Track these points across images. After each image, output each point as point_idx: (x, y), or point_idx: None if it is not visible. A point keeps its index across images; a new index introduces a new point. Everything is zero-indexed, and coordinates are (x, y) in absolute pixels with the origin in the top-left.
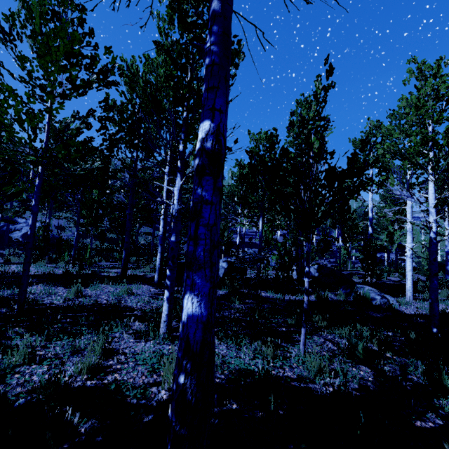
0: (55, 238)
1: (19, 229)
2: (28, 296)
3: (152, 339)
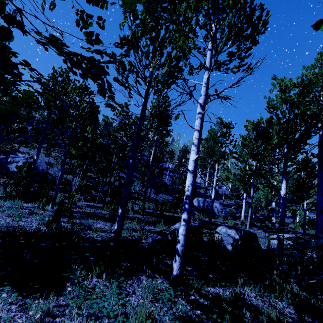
0: (44, 172)
1: (16, 162)
2: None
3: None
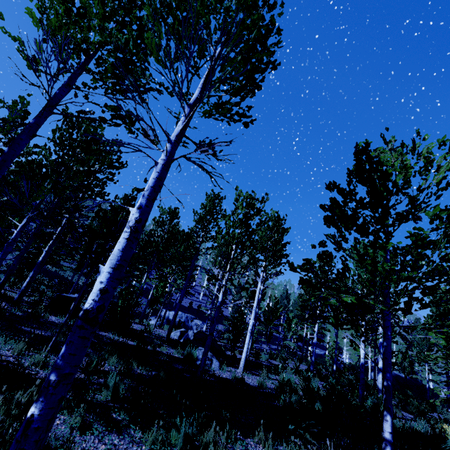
0: None
1: None
2: None
3: None
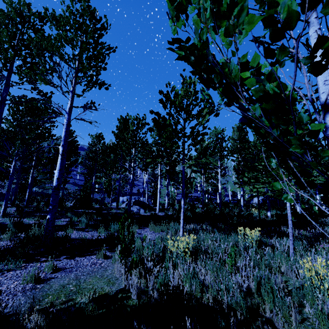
0: None
1: None
2: None
3: None
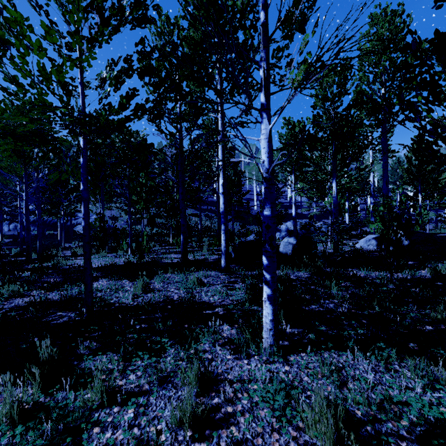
0: (111, 228)
1: (80, 223)
2: (95, 295)
3: (255, 354)
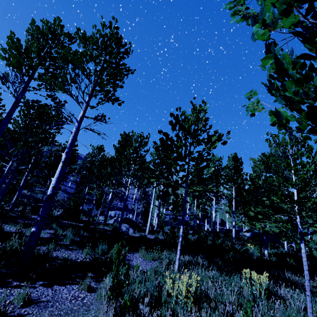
0: None
1: None
2: None
3: None
